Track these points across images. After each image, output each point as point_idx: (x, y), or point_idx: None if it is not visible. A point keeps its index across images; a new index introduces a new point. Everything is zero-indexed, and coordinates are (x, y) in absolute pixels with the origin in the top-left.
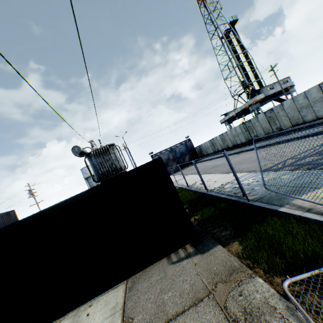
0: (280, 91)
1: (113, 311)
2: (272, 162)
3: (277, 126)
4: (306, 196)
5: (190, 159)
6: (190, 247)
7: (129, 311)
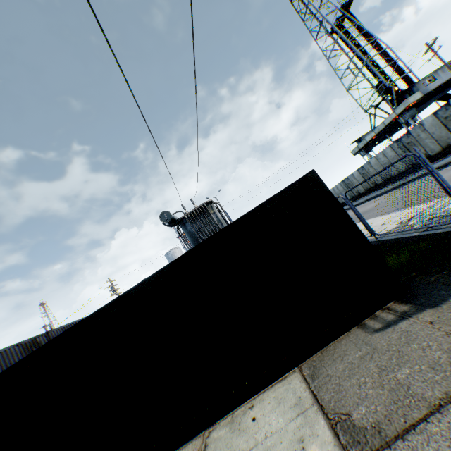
0: (448, 81)
1: (299, 409)
2: None
3: None
4: None
5: None
6: (397, 304)
7: (334, 405)
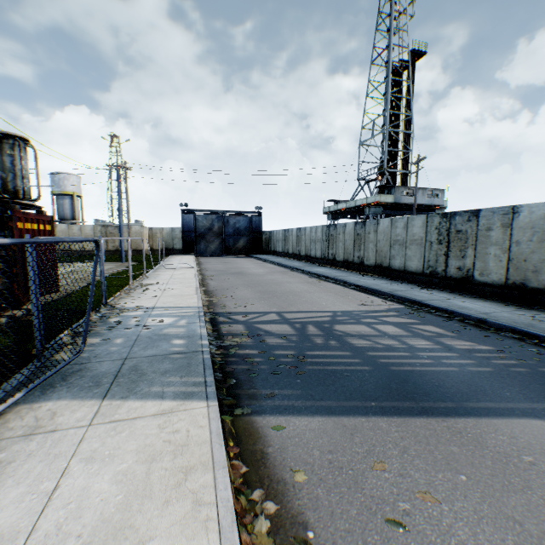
0: (421, 205)
1: None
2: (262, 306)
3: (361, 255)
4: (58, 405)
5: (245, 246)
6: None
7: None
